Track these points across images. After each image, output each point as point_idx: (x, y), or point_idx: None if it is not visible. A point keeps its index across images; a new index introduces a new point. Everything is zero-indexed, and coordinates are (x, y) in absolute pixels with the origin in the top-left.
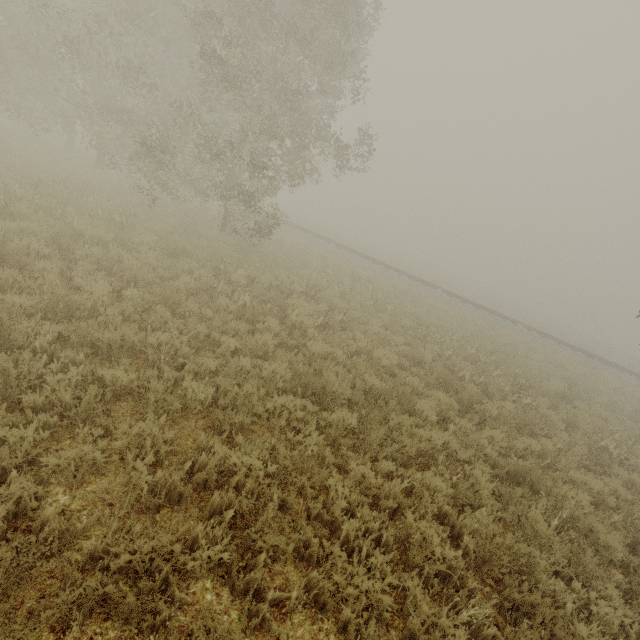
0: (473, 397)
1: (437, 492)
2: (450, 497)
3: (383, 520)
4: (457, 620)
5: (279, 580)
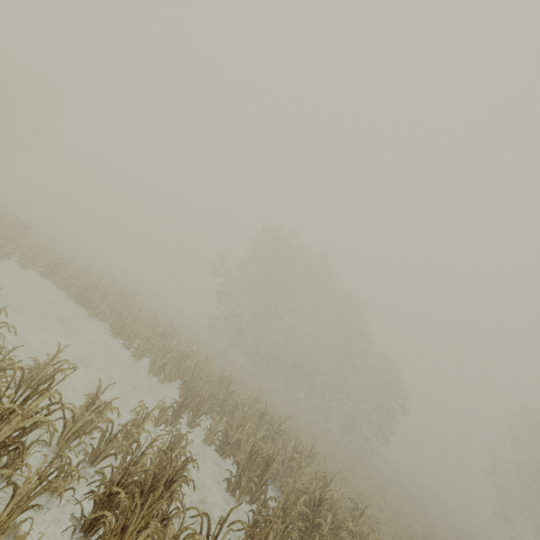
0: None
1: None
2: None
3: None
4: None
5: None
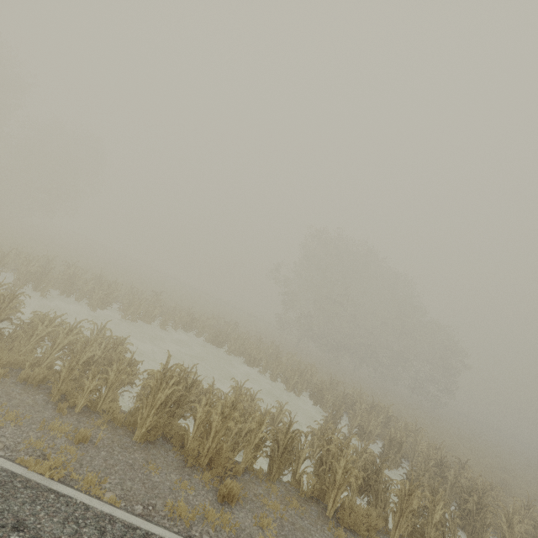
0: None
1: None
2: None
3: None
4: None
5: None
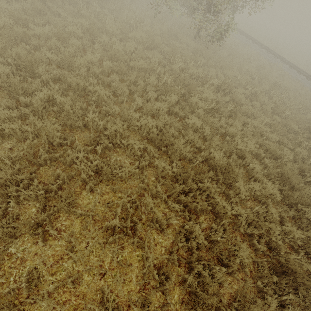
0: (302, 199)
1: (197, 238)
2: (209, 246)
3: (142, 231)
4: (134, 308)
5: (68, 222)
